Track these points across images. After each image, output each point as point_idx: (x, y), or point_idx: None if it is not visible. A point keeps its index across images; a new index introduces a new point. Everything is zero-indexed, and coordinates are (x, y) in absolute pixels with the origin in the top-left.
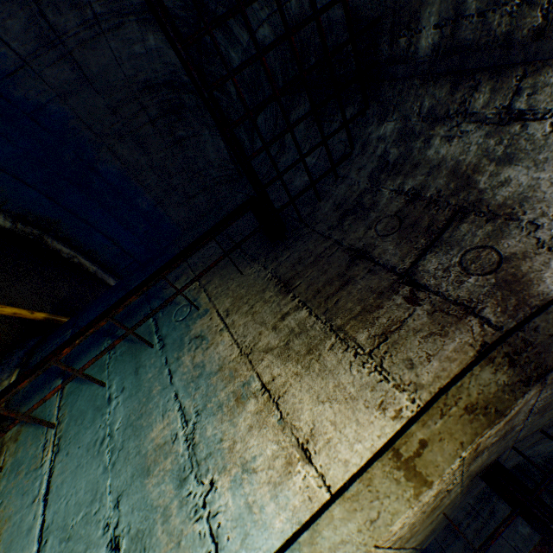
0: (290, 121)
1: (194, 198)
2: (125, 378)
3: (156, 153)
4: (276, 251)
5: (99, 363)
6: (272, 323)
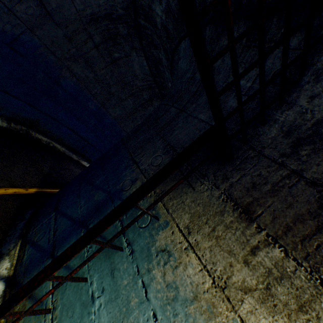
0: (219, 46)
1: (125, 101)
2: (103, 278)
3: (100, 70)
4: (224, 170)
5: (79, 254)
6: (242, 255)
